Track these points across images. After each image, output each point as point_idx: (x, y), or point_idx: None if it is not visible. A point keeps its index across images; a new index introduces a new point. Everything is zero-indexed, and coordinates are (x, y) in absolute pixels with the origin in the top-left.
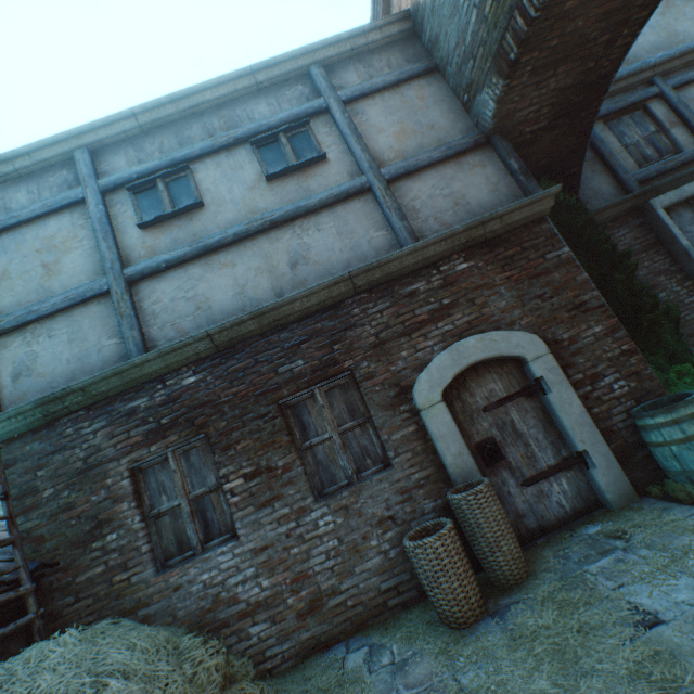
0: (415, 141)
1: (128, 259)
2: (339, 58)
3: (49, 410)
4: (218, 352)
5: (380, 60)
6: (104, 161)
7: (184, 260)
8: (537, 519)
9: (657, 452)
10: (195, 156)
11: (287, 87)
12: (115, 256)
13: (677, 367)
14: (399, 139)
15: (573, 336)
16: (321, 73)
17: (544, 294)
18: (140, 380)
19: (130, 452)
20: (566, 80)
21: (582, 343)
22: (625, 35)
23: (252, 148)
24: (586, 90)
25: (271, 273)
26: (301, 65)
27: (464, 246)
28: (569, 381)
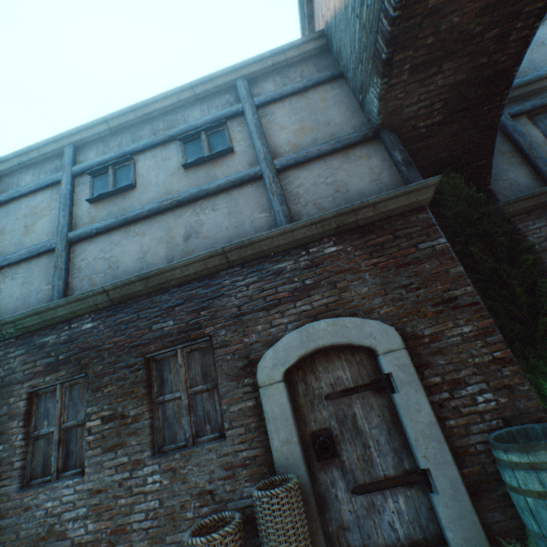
0: (311, 136)
1: (76, 225)
2: (262, 72)
3: None
4: (113, 305)
5: (295, 71)
6: (83, 153)
7: (110, 228)
8: (362, 537)
9: (513, 498)
10: (139, 150)
11: (218, 96)
12: (66, 222)
13: None
14: (297, 134)
15: (436, 333)
16: (244, 84)
17: (411, 284)
18: (54, 320)
19: (32, 378)
20: (456, 76)
21: (446, 342)
22: (519, 28)
23: (180, 143)
24: (483, 85)
25: (169, 243)
26: (231, 79)
27: (335, 231)
28: (424, 382)
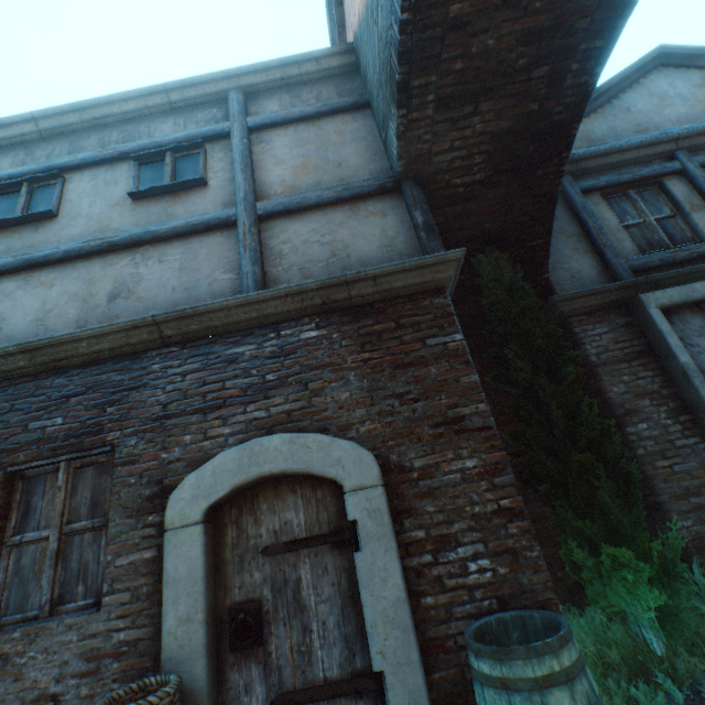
0: (314, 177)
1: None
2: (267, 86)
3: None
4: None
5: (310, 91)
6: None
7: (2, 271)
8: None
9: None
10: (74, 165)
11: (203, 109)
12: None
13: (613, 550)
14: (297, 173)
15: (429, 466)
16: (239, 97)
17: (408, 393)
18: None
19: None
20: (500, 123)
21: (441, 480)
22: (576, 71)
23: (135, 164)
24: (536, 140)
25: (85, 302)
26: (222, 89)
27: (321, 308)
28: (402, 537)
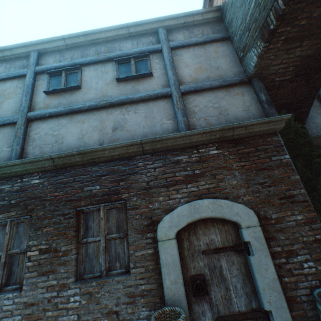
0: (205, 74)
1: (34, 108)
2: (176, 26)
3: None
4: (56, 169)
5: (198, 30)
6: (44, 58)
7: (59, 114)
8: None
9: None
10: (86, 63)
11: (145, 37)
12: (27, 105)
13: None
14: (196, 71)
15: (279, 217)
16: (163, 32)
17: (265, 183)
18: (10, 174)
19: None
20: (308, 51)
21: (286, 224)
22: None
23: (115, 63)
24: (320, 60)
25: (101, 131)
26: (155, 27)
27: (218, 140)
28: (270, 250)
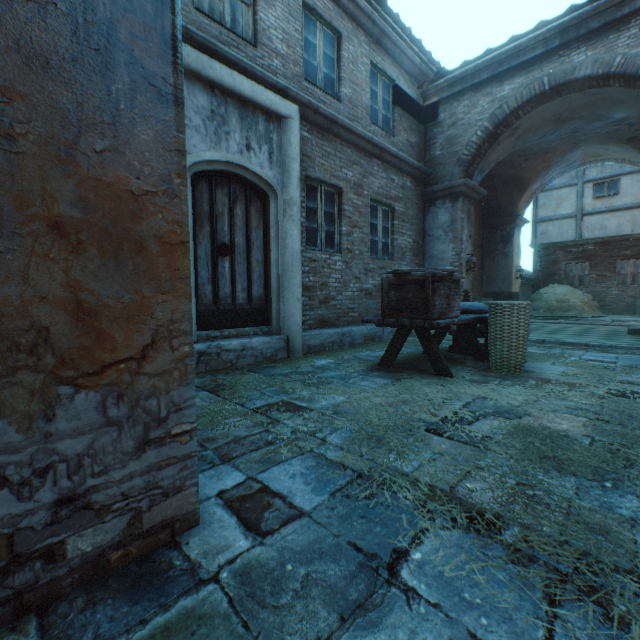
0: None
1: (583, 208)
2: None
3: (549, 245)
4: (602, 243)
5: None
6: (587, 170)
7: (603, 213)
8: None
9: None
10: (623, 174)
11: None
12: (580, 207)
13: None
14: None
15: None
16: None
17: None
18: (575, 244)
19: (566, 261)
20: None
21: None
22: None
23: None
24: None
25: (632, 223)
26: None
27: None
28: None
